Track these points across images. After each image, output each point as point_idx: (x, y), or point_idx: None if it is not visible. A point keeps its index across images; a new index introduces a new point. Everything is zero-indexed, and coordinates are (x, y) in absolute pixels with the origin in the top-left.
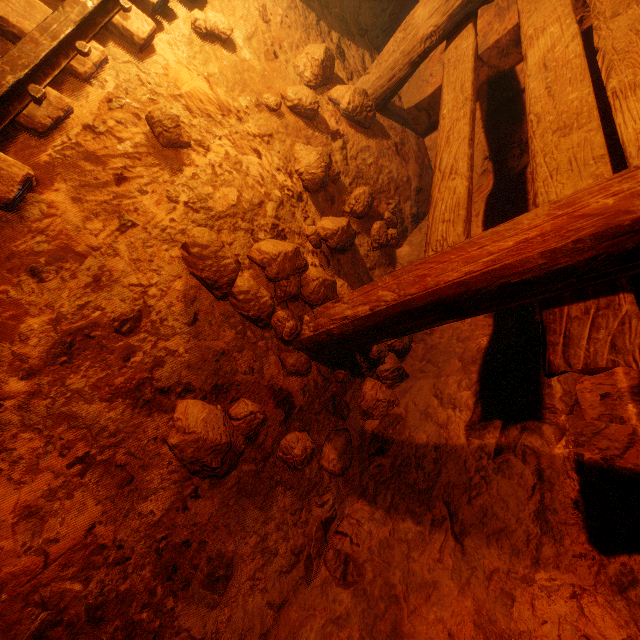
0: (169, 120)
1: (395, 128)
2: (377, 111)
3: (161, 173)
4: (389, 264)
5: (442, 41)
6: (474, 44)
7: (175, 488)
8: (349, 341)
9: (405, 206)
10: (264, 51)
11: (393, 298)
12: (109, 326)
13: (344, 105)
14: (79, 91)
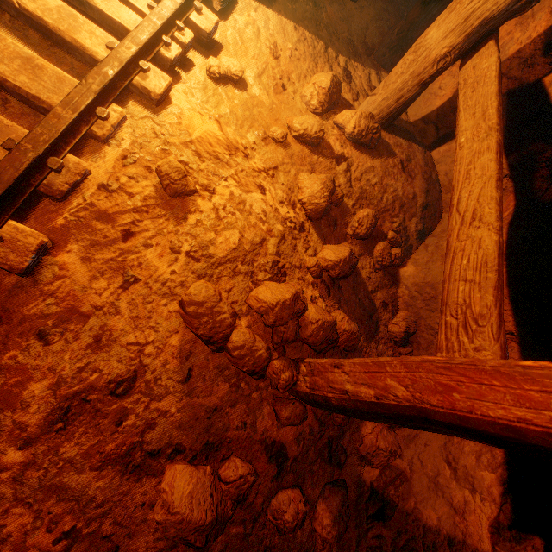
0: (176, 172)
1: (401, 144)
2: (382, 129)
3: (166, 223)
4: (392, 284)
5: (457, 60)
6: (497, 63)
7: None
8: (349, 412)
9: (410, 223)
10: (273, 85)
11: (405, 396)
12: (105, 388)
13: (349, 129)
14: (98, 152)
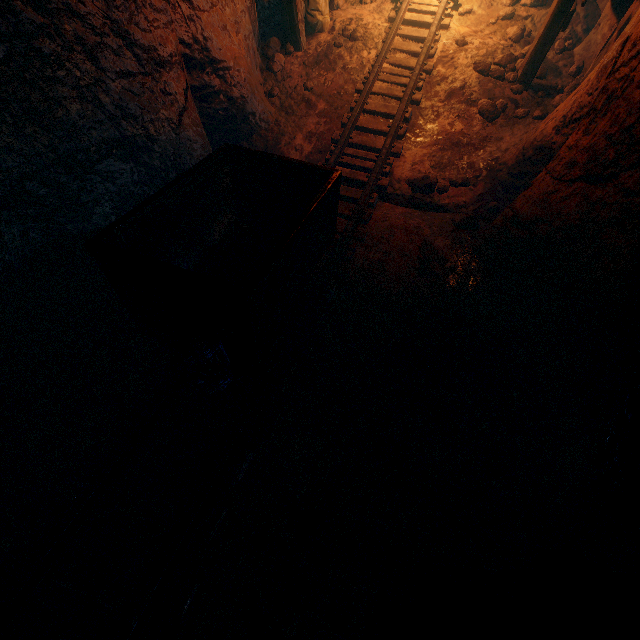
0: (462, 39)
1: None
2: None
3: (461, 54)
4: (569, 58)
5: None
6: None
7: (481, 126)
8: (535, 61)
9: (577, 28)
10: (486, 7)
11: (543, 29)
12: (457, 90)
13: (529, 3)
14: (437, 46)
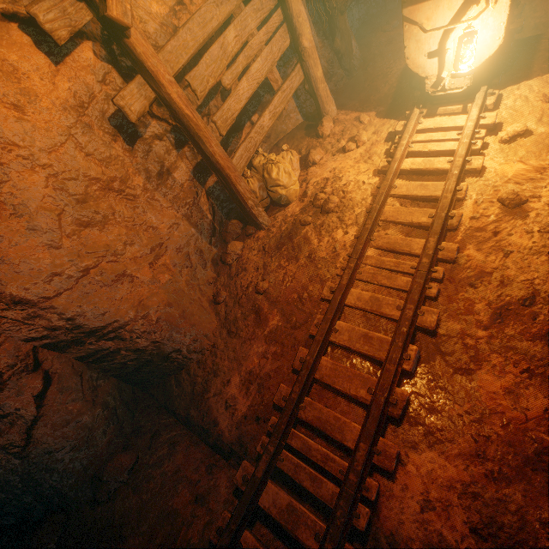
0: (511, 195)
1: None
2: None
3: (515, 222)
4: None
5: None
6: None
7: None
8: None
9: None
10: None
11: None
12: (516, 303)
13: None
14: (461, 206)
